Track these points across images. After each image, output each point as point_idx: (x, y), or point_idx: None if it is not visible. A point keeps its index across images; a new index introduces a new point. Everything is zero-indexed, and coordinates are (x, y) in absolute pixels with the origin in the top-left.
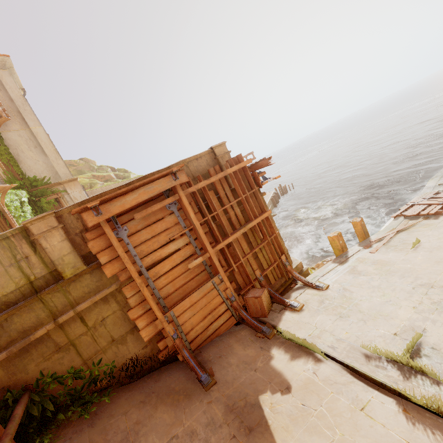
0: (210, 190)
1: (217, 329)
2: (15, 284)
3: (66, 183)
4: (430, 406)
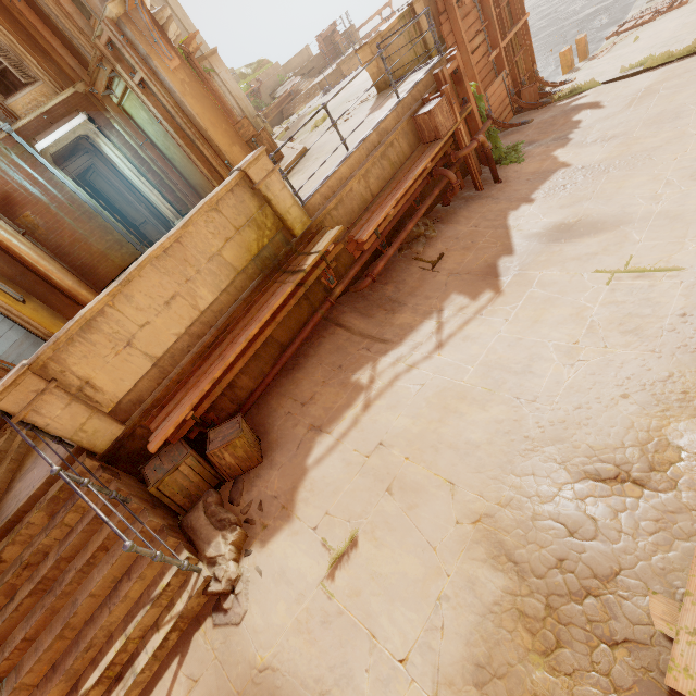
0: None
1: (504, 119)
2: (412, 59)
3: (210, 57)
4: (664, 59)
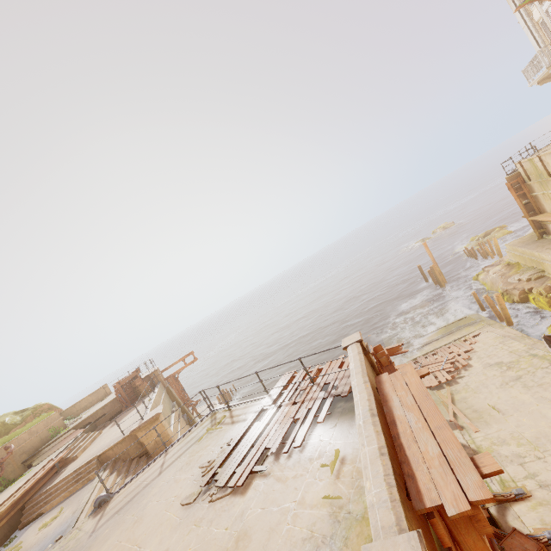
0: None
1: None
2: None
3: None
4: None
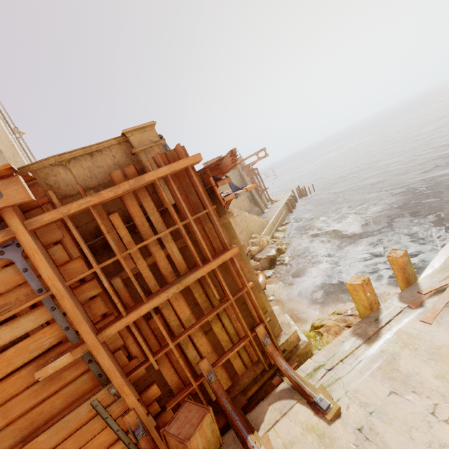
0: (118, 212)
1: None
2: None
3: None
4: None
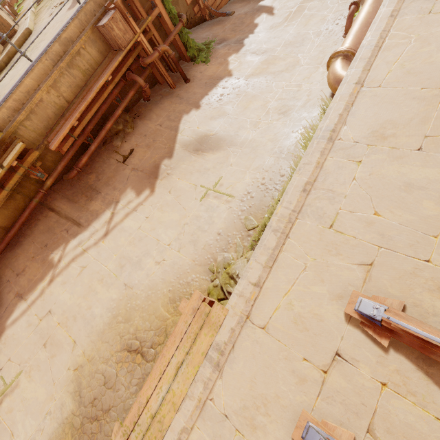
0: None
1: (220, 3)
2: None
3: None
4: None
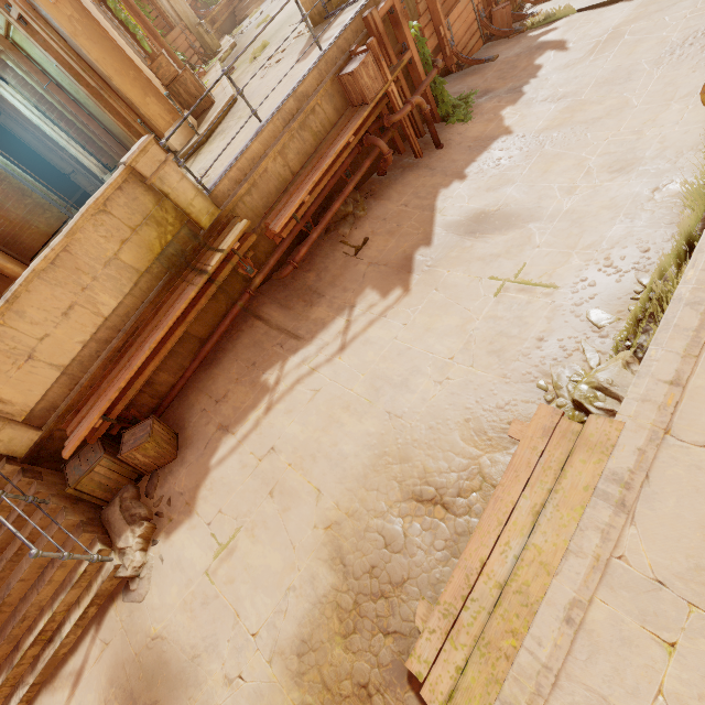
0: None
1: (471, 49)
2: None
3: None
4: None
